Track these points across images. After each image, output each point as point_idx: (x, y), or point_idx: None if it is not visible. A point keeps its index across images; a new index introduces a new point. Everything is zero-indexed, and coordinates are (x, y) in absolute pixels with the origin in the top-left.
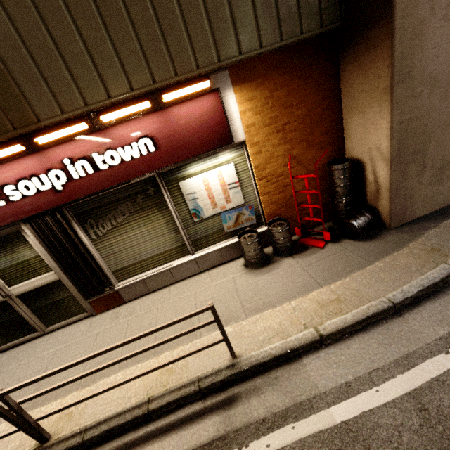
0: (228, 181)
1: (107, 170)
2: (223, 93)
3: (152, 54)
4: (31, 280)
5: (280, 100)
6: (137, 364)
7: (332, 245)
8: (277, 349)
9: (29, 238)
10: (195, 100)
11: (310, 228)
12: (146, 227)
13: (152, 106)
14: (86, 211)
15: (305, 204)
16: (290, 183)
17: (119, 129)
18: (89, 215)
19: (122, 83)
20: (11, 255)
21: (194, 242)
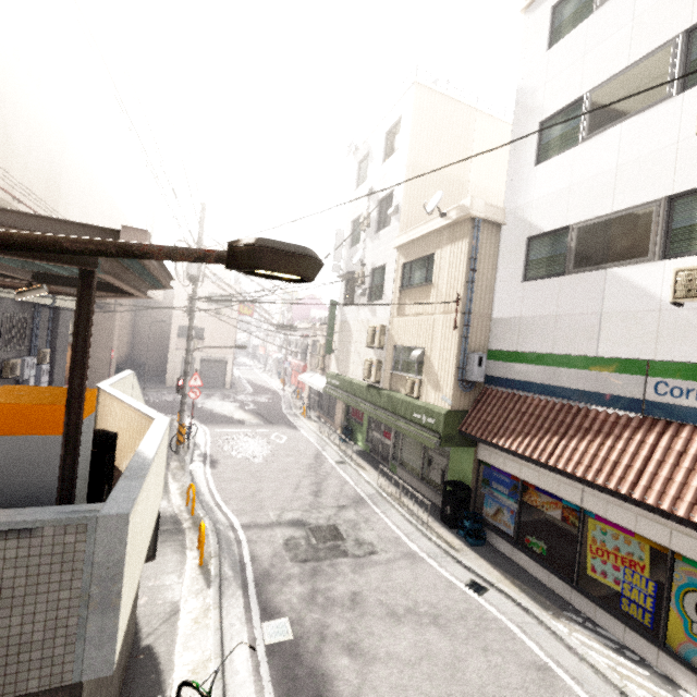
0: None
1: None
2: None
3: None
4: None
5: None
6: None
7: None
8: None
9: None
10: None
11: None
12: None
13: None
14: None
15: None
16: None
17: None
18: None
19: None
20: None
21: None
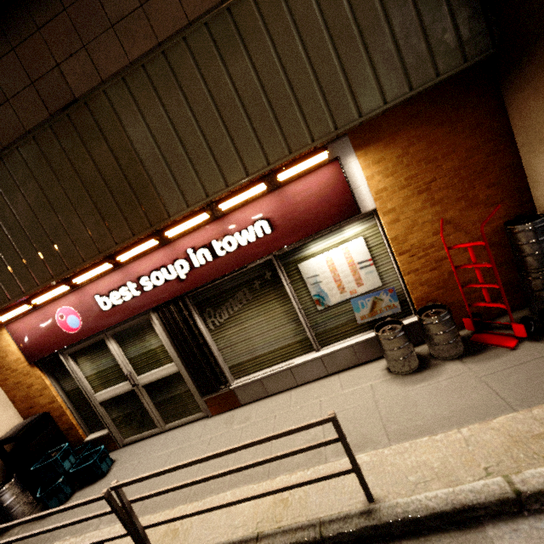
0: (358, 259)
1: (225, 256)
2: (343, 161)
3: (266, 139)
4: (155, 370)
5: (419, 156)
6: (248, 485)
7: (532, 345)
8: (438, 501)
9: (156, 327)
10: (312, 174)
11: (490, 319)
12: (263, 316)
13: (268, 188)
14: (205, 299)
15: (474, 284)
16: (447, 255)
17: (236, 215)
18: (208, 304)
19: (239, 171)
20: (141, 343)
21: (319, 336)
